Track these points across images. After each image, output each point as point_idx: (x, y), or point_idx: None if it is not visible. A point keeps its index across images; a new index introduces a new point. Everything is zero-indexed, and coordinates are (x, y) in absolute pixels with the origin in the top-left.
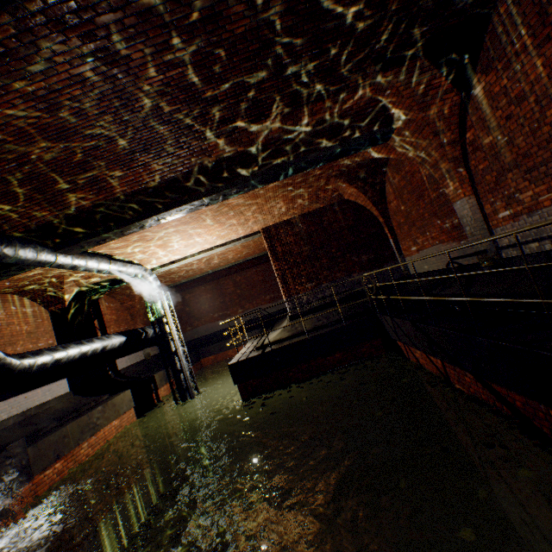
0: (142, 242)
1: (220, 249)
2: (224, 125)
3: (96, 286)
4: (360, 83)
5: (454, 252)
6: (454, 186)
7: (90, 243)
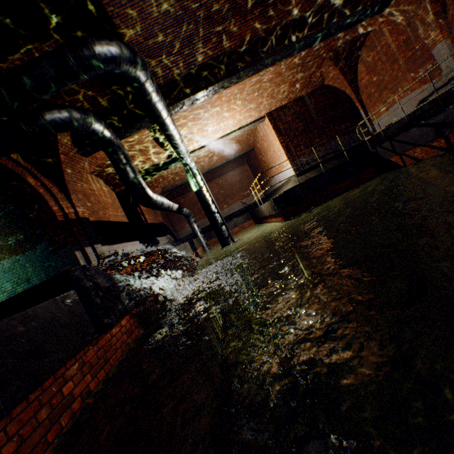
0: (195, 121)
1: (235, 135)
2: None
3: (146, 172)
4: None
5: (425, 93)
6: (435, 34)
7: (189, 102)
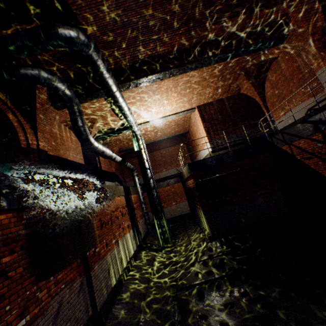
0: (142, 101)
1: (172, 117)
2: (222, 15)
3: (105, 132)
4: (283, 2)
5: (312, 103)
6: (318, 62)
7: (134, 84)
